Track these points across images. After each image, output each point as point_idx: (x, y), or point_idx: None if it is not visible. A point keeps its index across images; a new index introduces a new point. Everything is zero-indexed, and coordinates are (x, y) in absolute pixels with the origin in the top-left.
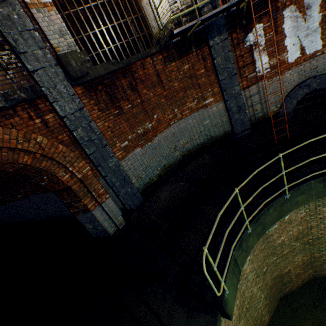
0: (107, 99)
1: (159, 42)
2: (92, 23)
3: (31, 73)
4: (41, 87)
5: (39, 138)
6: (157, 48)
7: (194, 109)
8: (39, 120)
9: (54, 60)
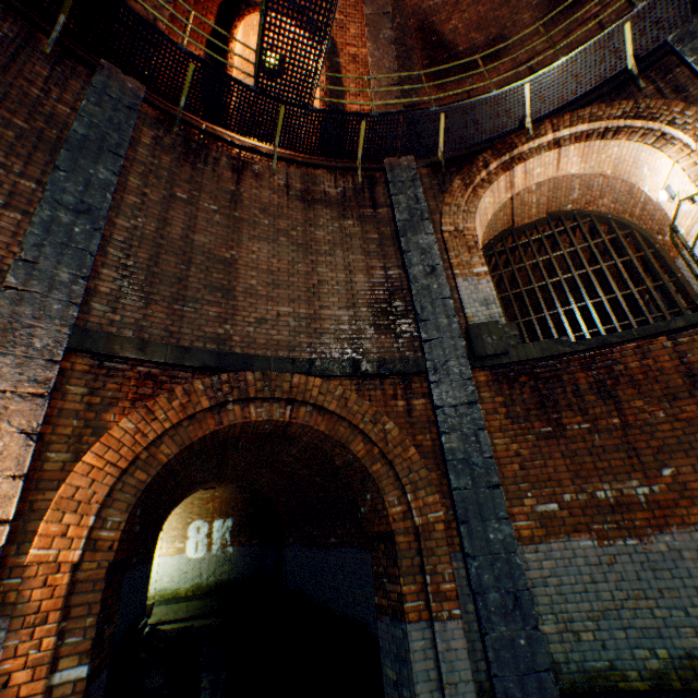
0: (532, 400)
1: (697, 307)
2: (554, 300)
3: (422, 343)
4: (426, 361)
5: (389, 424)
6: (689, 318)
7: None
8: (403, 403)
9: (459, 330)
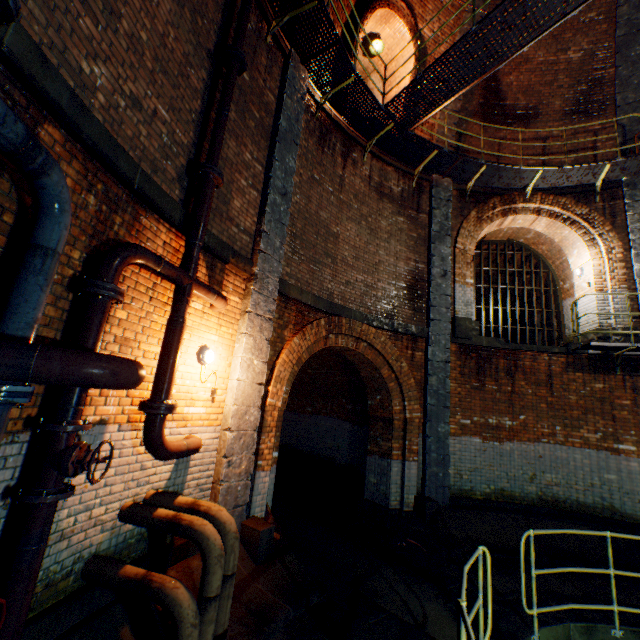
0: (474, 367)
1: (567, 345)
2: (490, 300)
3: (428, 320)
4: (428, 331)
5: (403, 363)
6: (561, 349)
7: (592, 443)
8: (410, 352)
9: (450, 318)
